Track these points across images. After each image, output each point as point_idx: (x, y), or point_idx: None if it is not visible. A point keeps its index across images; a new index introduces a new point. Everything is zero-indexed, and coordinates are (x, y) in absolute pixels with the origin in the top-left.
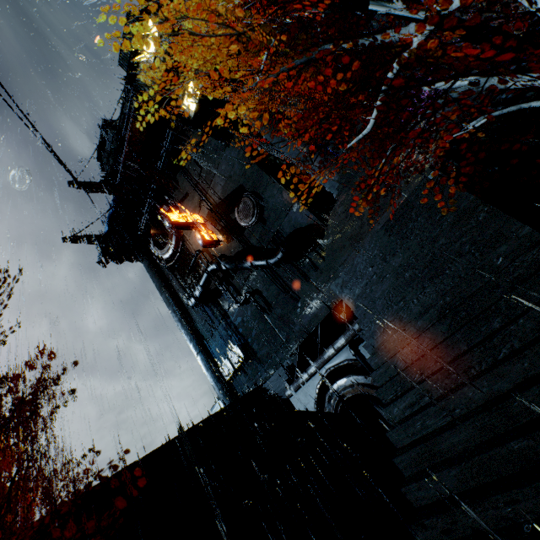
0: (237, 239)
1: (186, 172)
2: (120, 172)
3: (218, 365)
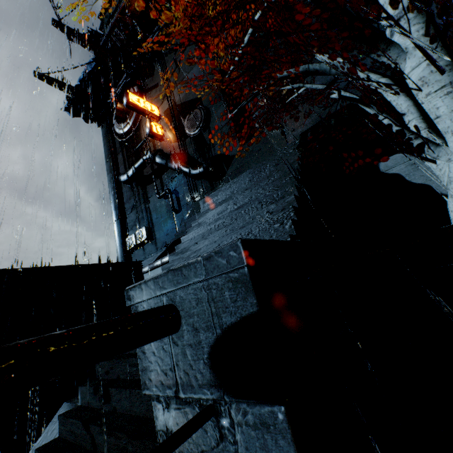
0: (178, 142)
1: (163, 64)
2: (106, 35)
3: (127, 236)
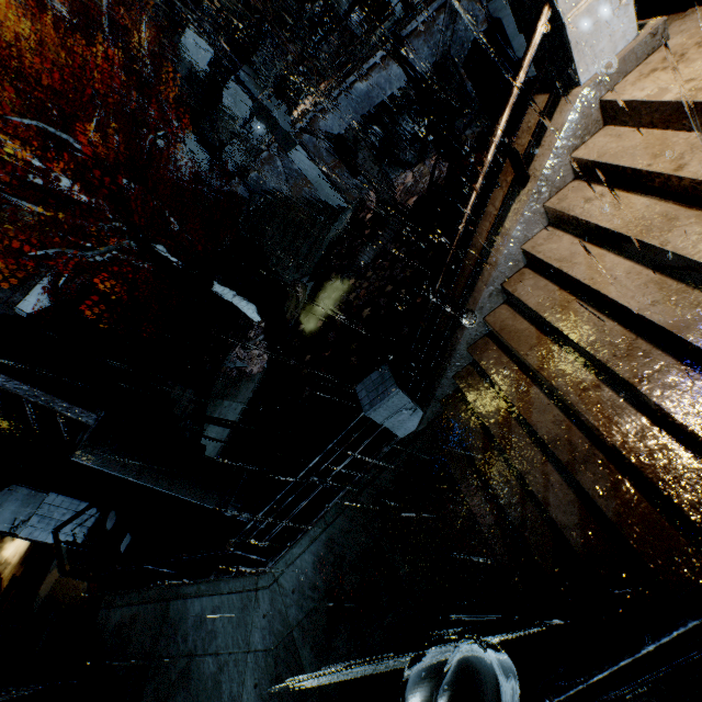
0: None
1: None
2: None
3: None
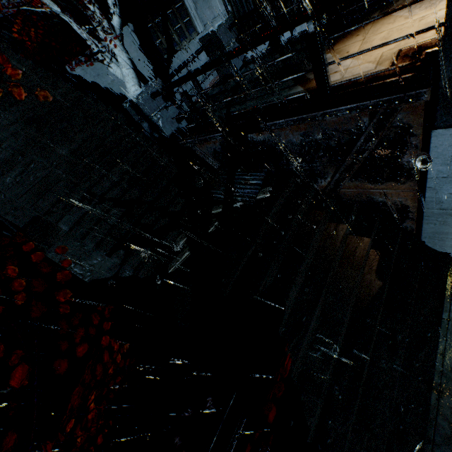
0: None
1: None
2: None
3: None
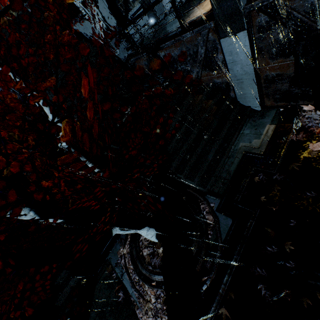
0: None
1: None
2: None
3: None
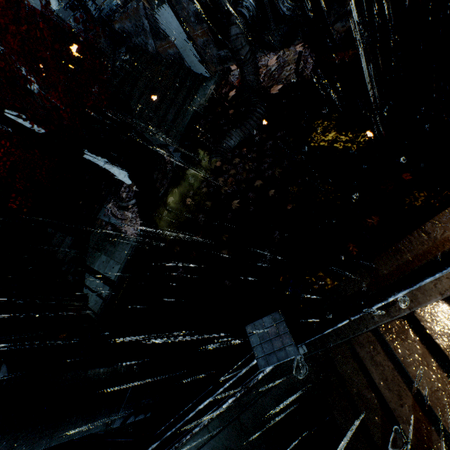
0: None
1: None
2: None
3: None
